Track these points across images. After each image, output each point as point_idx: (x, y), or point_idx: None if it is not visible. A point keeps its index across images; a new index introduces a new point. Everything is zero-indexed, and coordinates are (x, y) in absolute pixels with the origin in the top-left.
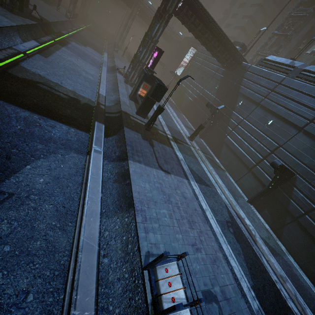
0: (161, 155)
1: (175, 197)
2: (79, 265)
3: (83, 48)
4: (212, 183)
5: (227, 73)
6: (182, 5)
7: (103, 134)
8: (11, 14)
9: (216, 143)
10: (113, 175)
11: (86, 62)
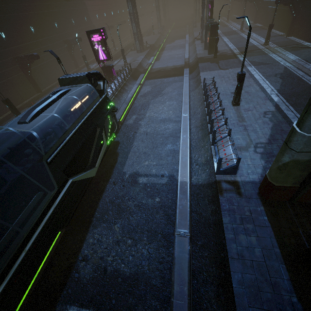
0: (223, 64)
1: (228, 75)
2: (183, 95)
3: (173, 43)
4: (276, 61)
5: None
6: None
7: (188, 71)
8: (141, 53)
9: (305, 28)
10: (195, 82)
11: (176, 50)
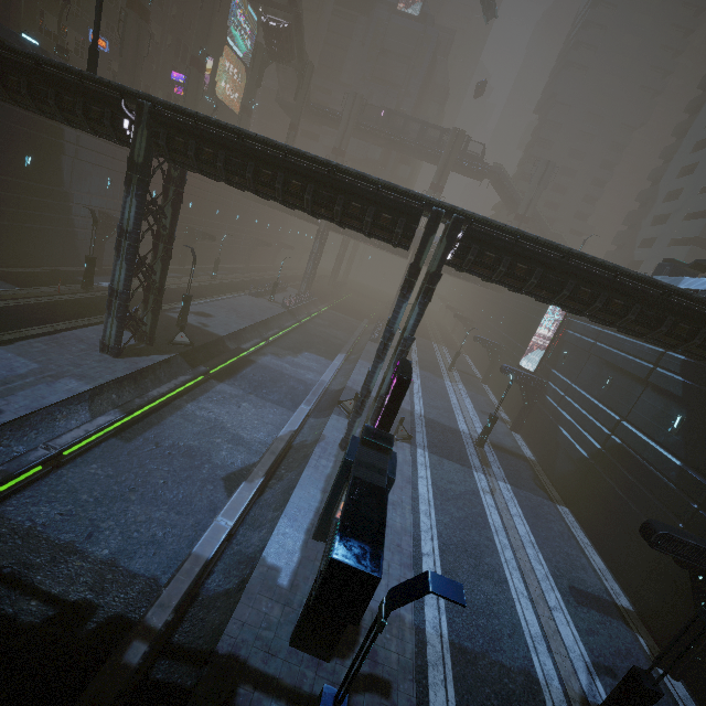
0: None
1: None
2: None
3: (288, 361)
4: None
5: (704, 372)
6: (462, 247)
7: None
8: (111, 362)
9: None
10: None
11: (265, 404)
